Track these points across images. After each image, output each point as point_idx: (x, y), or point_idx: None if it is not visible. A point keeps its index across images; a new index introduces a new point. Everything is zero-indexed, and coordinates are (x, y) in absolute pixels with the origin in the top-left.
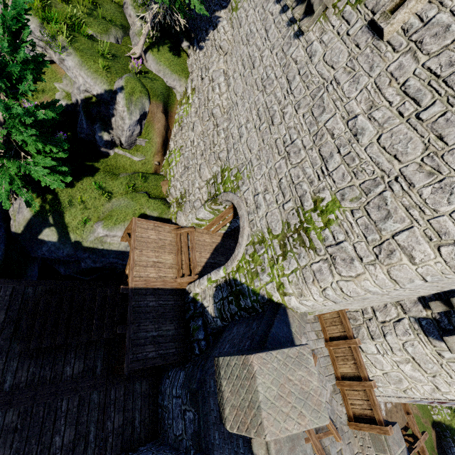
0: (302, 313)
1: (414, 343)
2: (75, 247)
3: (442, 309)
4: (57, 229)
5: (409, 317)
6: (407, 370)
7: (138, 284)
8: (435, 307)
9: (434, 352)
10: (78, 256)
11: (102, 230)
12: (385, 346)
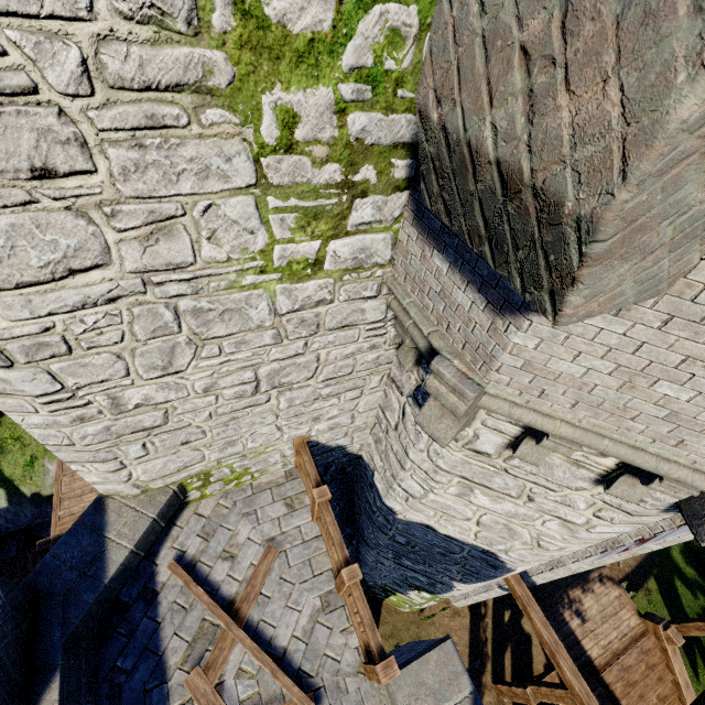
0: (156, 491)
1: (436, 449)
2: (35, 502)
3: (412, 356)
4: (2, 489)
5: (407, 399)
6: (489, 504)
7: (67, 527)
8: (404, 358)
9: (469, 453)
10: (50, 511)
11: (50, 466)
12: (420, 474)
